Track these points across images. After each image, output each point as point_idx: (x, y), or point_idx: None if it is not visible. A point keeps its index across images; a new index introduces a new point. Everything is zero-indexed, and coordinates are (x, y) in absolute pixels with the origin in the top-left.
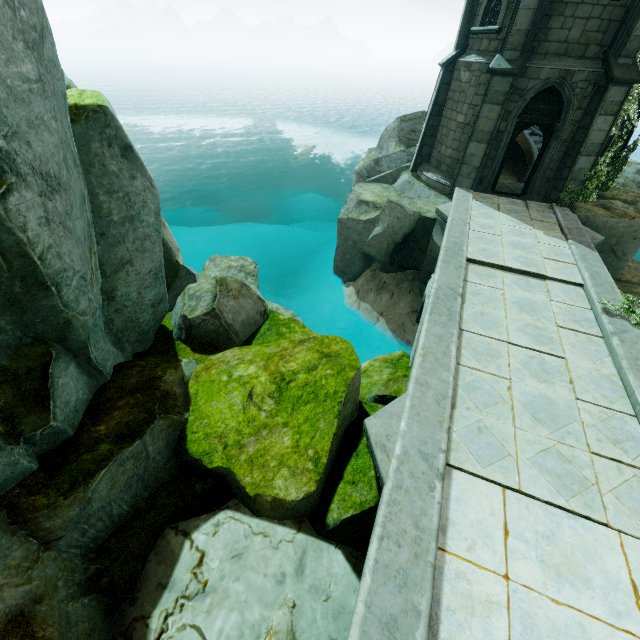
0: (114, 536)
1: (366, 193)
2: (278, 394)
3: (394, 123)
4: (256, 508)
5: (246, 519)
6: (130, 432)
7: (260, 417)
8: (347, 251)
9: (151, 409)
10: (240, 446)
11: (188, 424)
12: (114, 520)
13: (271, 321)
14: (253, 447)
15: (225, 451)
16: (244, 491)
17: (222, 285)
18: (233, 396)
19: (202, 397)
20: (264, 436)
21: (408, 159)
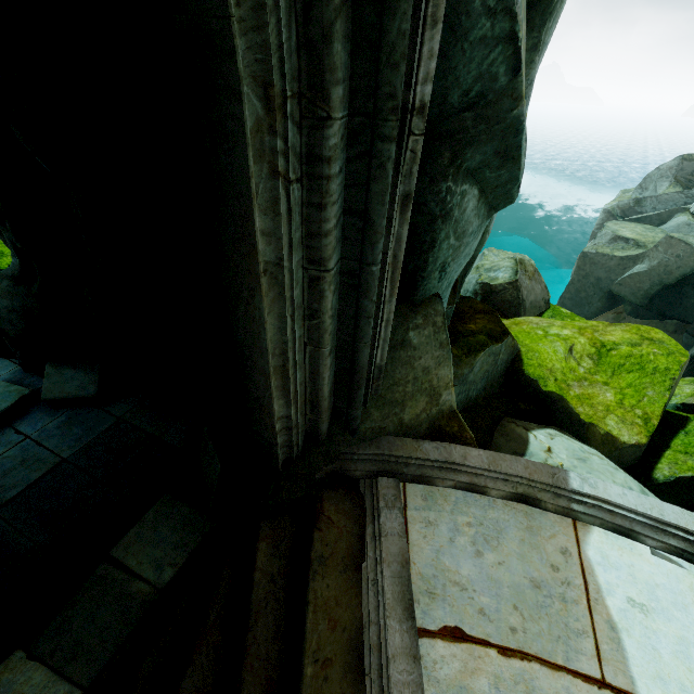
0: (464, 412)
1: (624, 230)
2: (597, 357)
3: (672, 161)
4: (587, 435)
5: (575, 442)
6: (493, 335)
7: (579, 371)
8: (583, 288)
9: (502, 327)
10: (567, 384)
11: (522, 352)
12: (466, 400)
13: (553, 311)
14: (578, 390)
15: (556, 382)
16: (576, 418)
17: (521, 264)
18: (556, 345)
19: (524, 339)
20: (585, 386)
21: (685, 201)
